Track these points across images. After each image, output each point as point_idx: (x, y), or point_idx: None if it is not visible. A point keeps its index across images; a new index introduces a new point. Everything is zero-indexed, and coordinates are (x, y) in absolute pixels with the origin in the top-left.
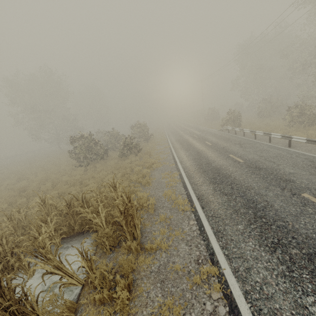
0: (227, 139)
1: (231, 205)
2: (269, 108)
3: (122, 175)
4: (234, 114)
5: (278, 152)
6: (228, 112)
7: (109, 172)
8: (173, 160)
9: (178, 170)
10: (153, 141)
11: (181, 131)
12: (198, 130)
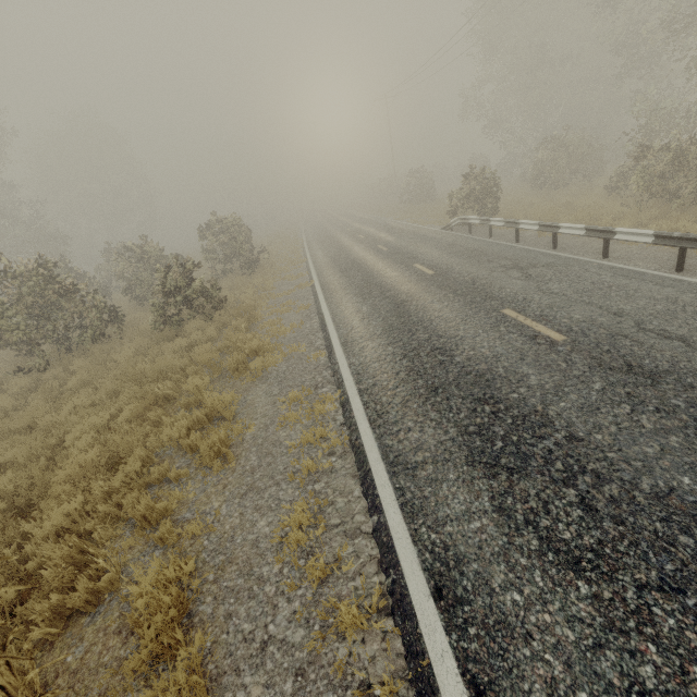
0: (476, 253)
1: (648, 684)
2: (565, 162)
3: (140, 413)
4: (482, 181)
5: (666, 295)
6: (468, 174)
7: (104, 395)
8: (321, 333)
9: (339, 382)
10: (267, 270)
11: (343, 234)
12: (387, 231)
